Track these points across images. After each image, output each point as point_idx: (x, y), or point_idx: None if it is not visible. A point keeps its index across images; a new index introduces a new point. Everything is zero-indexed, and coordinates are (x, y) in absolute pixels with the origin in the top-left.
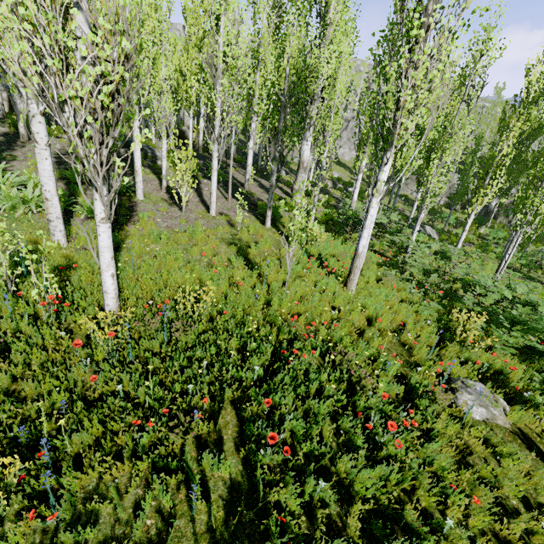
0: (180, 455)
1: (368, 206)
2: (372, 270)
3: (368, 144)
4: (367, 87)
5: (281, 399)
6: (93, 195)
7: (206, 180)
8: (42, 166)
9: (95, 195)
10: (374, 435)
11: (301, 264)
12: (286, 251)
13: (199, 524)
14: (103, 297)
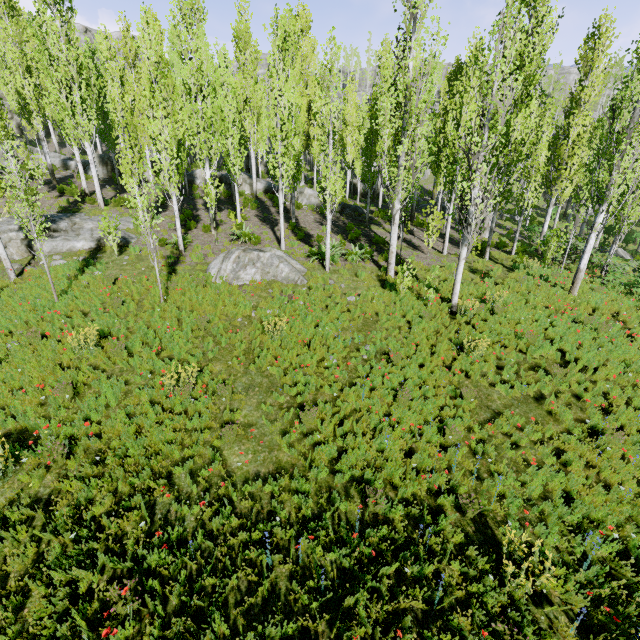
0: (527, 348)
1: (588, 239)
2: (584, 283)
3: (559, 183)
4: (557, 137)
5: (564, 332)
6: (462, 248)
7: (415, 228)
8: (394, 235)
9: (464, 247)
10: (616, 345)
11: (532, 281)
12: (513, 274)
13: (550, 362)
14: (452, 296)
